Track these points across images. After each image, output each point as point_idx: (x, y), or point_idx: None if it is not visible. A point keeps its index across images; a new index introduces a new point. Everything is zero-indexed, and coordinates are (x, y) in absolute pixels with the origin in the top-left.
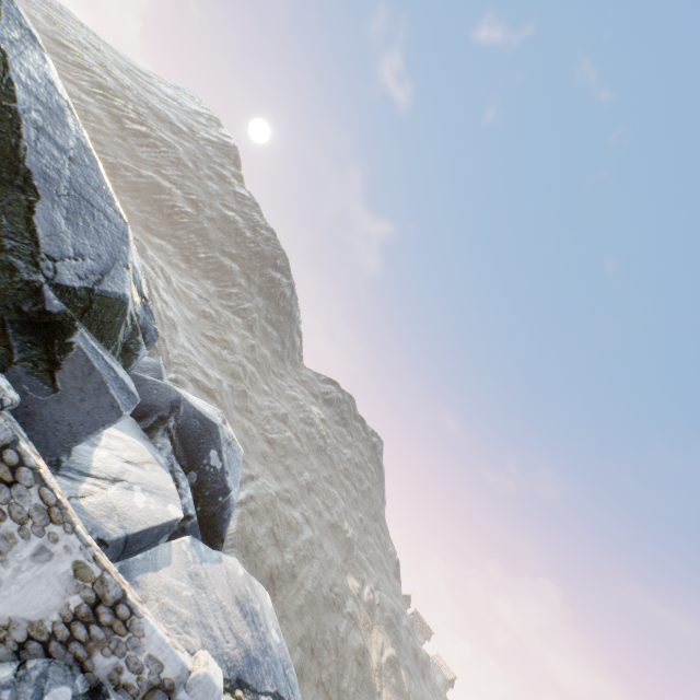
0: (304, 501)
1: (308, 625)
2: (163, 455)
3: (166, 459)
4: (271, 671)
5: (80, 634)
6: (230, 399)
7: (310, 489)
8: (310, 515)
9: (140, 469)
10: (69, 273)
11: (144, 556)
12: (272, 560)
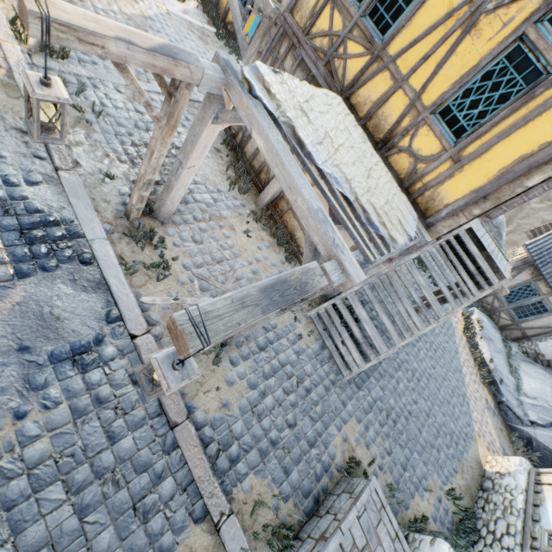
0: None
1: None
2: None
3: None
4: None
5: None
6: None
7: None
8: None
9: None
10: None
11: None
12: None
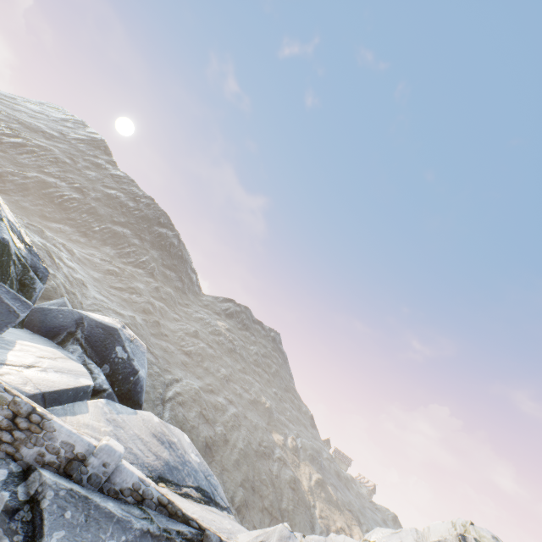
0: (225, 389)
1: (246, 471)
2: (75, 355)
3: (78, 357)
4: (192, 475)
5: (7, 439)
6: (145, 329)
7: (228, 380)
8: (232, 398)
9: (52, 361)
10: None
11: (63, 407)
12: (206, 433)
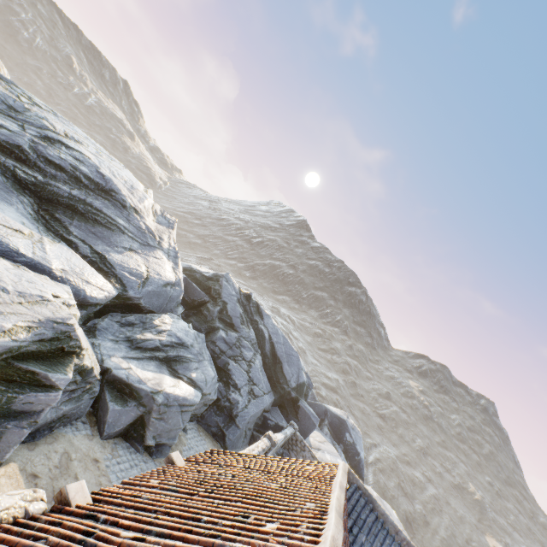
0: (422, 463)
1: None
2: (328, 437)
3: (329, 439)
4: None
5: None
6: (346, 390)
7: (424, 453)
8: (430, 475)
9: (323, 444)
10: (293, 383)
11: None
12: (405, 506)
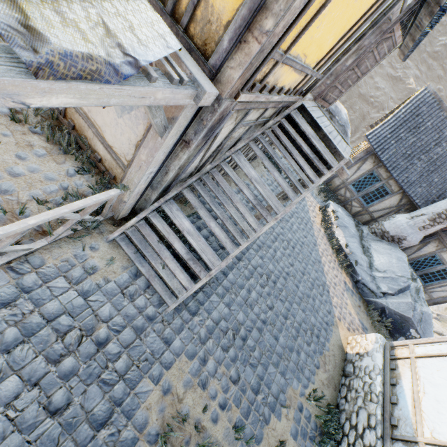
0: None
1: None
2: None
3: None
4: None
5: None
6: None
7: None
8: None
9: None
10: None
11: None
12: None
